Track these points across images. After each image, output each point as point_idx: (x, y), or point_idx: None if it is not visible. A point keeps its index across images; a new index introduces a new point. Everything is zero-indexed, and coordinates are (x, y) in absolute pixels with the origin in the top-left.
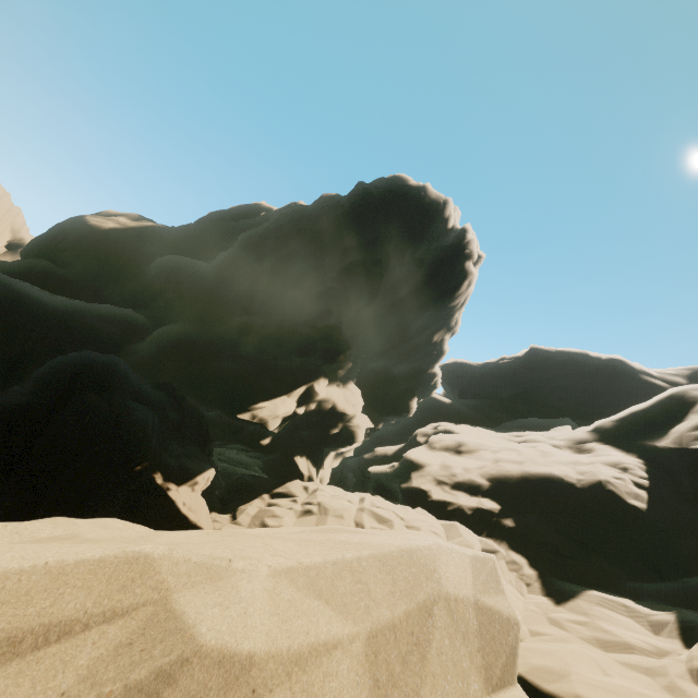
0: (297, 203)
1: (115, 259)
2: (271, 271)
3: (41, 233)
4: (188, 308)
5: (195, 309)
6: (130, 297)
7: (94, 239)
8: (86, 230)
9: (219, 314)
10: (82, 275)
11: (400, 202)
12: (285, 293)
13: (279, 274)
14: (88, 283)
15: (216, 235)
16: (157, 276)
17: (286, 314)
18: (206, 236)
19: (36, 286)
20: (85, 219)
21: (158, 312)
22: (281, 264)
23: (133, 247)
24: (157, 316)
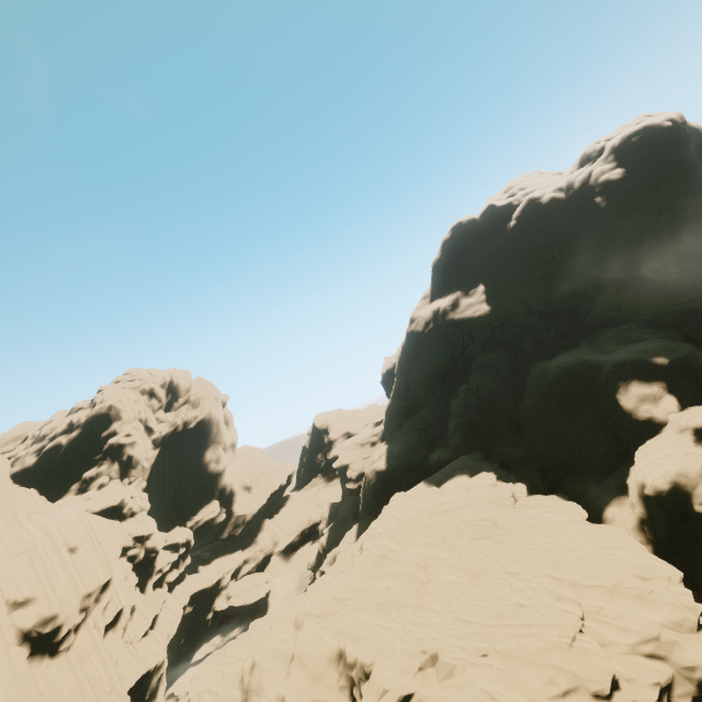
0: (534, 198)
1: (517, 320)
2: (655, 243)
3: (449, 348)
4: (645, 298)
5: (662, 293)
6: (570, 327)
7: (490, 322)
8: (478, 322)
9: (682, 284)
10: (513, 344)
11: (680, 142)
12: (678, 247)
13: (663, 241)
14: (519, 344)
15: (509, 261)
16: (576, 303)
17: (701, 256)
18: (508, 267)
19: (506, 369)
20: (463, 318)
21: (617, 316)
22: (661, 235)
23: (514, 306)
24: (626, 317)
